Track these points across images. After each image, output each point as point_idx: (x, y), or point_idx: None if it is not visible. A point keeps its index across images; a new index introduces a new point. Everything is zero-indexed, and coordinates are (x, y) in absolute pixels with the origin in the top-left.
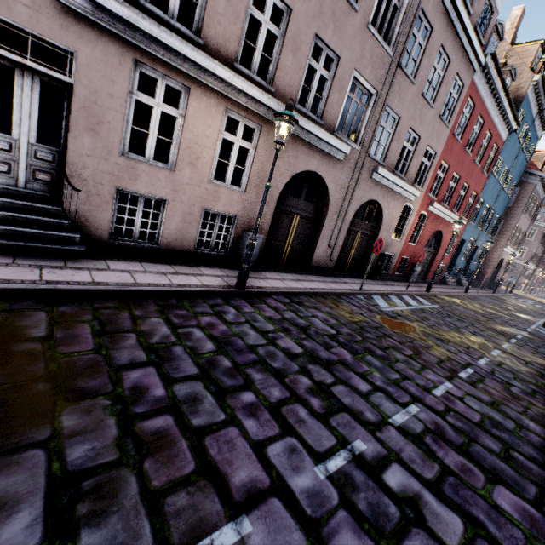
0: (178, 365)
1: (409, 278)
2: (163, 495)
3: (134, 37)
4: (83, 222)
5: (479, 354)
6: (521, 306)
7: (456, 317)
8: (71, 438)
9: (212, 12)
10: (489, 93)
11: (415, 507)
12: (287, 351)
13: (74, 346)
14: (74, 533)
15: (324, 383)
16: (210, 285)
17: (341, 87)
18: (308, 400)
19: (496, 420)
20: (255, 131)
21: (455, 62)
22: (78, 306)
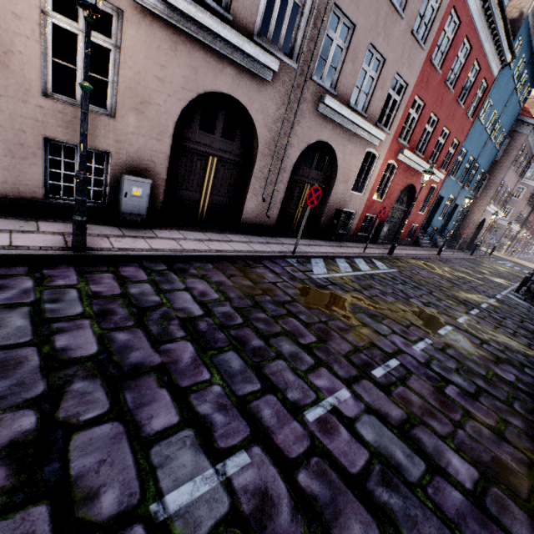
0: None
1: (374, 238)
2: None
3: None
4: None
5: (420, 335)
6: (498, 268)
7: (414, 283)
8: None
9: None
10: (479, 6)
11: None
12: (58, 355)
13: None
14: None
15: (68, 423)
16: (24, 246)
17: None
18: None
19: (396, 462)
20: (113, 19)
21: None
22: None
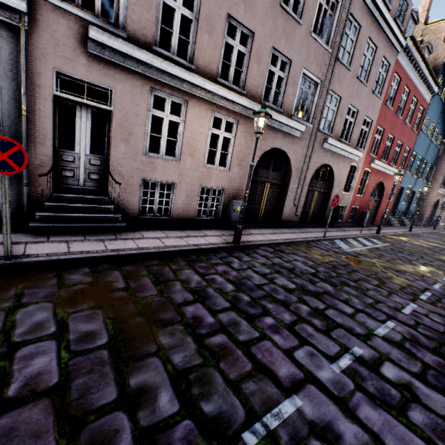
0: (215, 301)
1: (360, 223)
2: (239, 383)
3: (150, 72)
4: (121, 205)
5: (432, 280)
6: None
7: (407, 252)
8: (170, 350)
9: (200, 45)
10: (411, 67)
11: (410, 390)
12: (284, 287)
13: (145, 292)
14: (197, 404)
15: (318, 308)
16: (215, 243)
17: (294, 82)
18: (311, 321)
19: None
20: (233, 124)
21: (381, 48)
22: (135, 265)
